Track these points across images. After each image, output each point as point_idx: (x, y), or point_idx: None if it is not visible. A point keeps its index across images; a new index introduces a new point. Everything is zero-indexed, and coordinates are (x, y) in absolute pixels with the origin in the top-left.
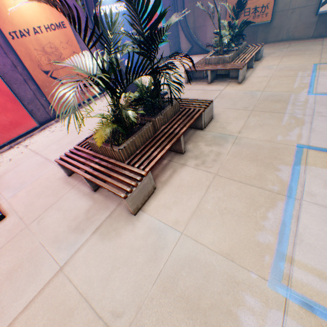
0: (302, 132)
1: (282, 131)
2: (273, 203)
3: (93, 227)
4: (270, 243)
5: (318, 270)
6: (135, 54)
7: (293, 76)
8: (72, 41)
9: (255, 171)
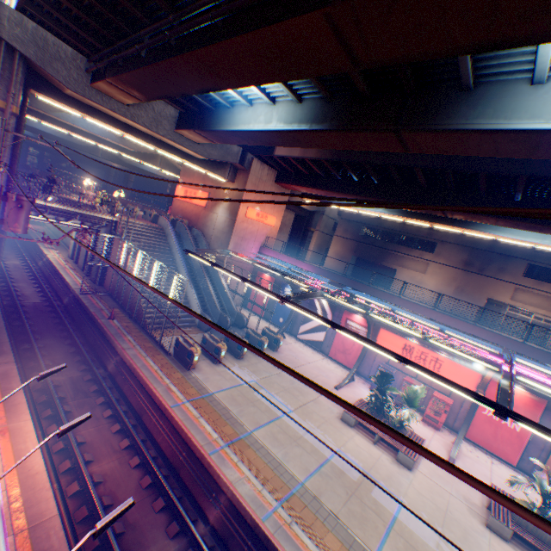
0: None
1: None
2: None
3: (469, 505)
4: None
5: None
6: None
7: None
8: None
9: None
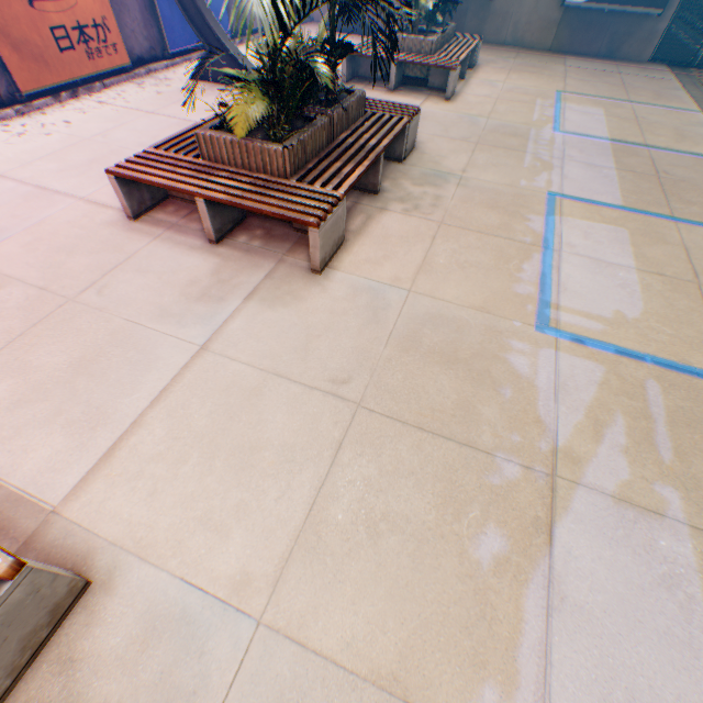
0: (552, 179)
1: (525, 175)
2: (528, 255)
3: (242, 293)
4: (530, 294)
5: (585, 312)
6: None
7: (529, 104)
8: None
9: (497, 221)
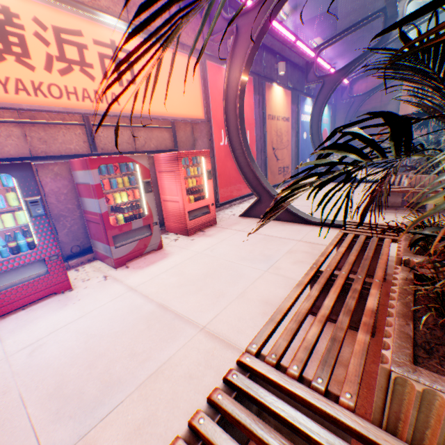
0: None
1: None
2: None
3: None
4: None
5: None
6: (312, 156)
7: None
8: (288, 132)
9: None
